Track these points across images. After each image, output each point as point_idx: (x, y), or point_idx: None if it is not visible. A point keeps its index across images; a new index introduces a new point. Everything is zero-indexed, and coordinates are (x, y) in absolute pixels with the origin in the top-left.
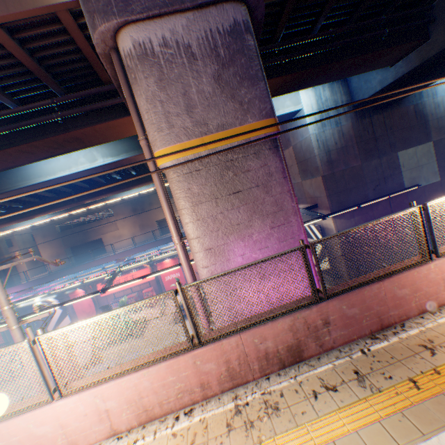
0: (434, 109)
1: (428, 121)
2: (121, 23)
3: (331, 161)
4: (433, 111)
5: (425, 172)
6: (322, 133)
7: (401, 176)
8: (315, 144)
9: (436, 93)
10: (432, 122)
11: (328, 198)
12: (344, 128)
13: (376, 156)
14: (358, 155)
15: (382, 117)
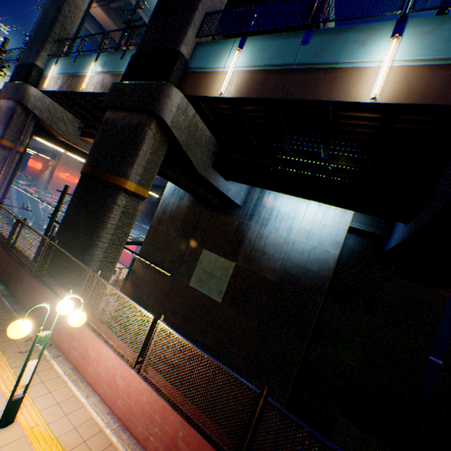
0: (257, 238)
1: (245, 243)
2: (1, 98)
3: (162, 220)
4: (254, 238)
5: (213, 284)
6: (170, 199)
7: (194, 270)
8: (162, 202)
9: (267, 225)
10: (248, 247)
11: (145, 242)
12: (183, 204)
13: (188, 239)
14: (179, 229)
15: (212, 214)
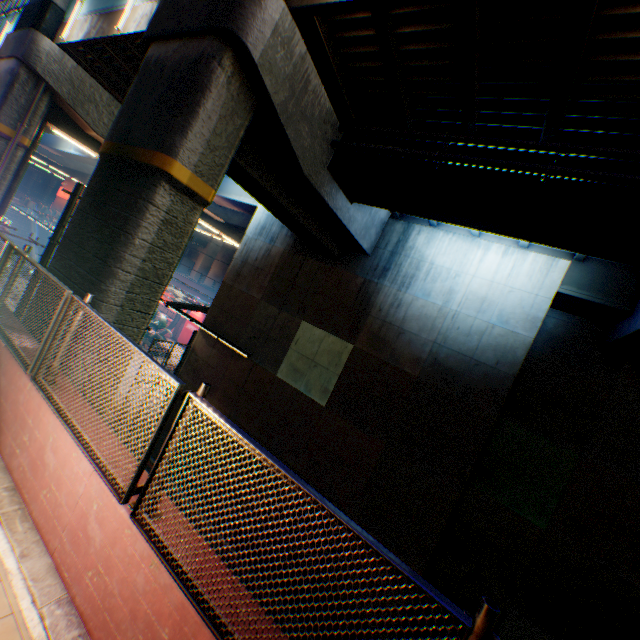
0: (392, 306)
1: (370, 315)
2: None
3: (241, 274)
4: (387, 307)
5: (315, 376)
6: (255, 241)
7: (286, 353)
8: (242, 246)
9: (410, 286)
10: (376, 320)
11: (212, 307)
12: (275, 250)
13: (280, 305)
14: (266, 288)
15: (320, 266)
